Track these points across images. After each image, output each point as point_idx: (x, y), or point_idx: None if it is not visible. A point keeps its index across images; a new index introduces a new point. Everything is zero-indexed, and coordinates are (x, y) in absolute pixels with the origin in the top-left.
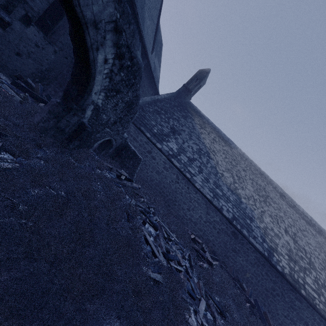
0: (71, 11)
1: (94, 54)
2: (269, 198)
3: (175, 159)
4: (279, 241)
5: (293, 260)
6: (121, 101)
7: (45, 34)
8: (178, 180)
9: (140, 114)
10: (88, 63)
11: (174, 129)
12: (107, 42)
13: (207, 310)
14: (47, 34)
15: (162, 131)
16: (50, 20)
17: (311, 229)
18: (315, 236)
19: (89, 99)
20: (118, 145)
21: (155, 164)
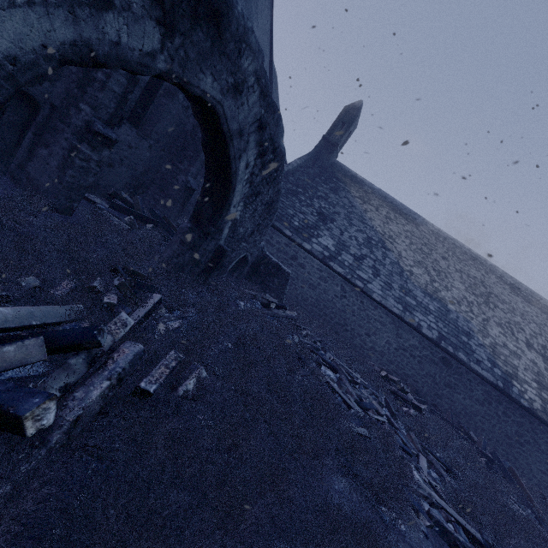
0: (214, 128)
1: (237, 163)
2: (492, 297)
3: (335, 262)
4: (519, 361)
5: (545, 387)
6: (261, 204)
7: (136, 127)
8: (345, 292)
9: None
10: (229, 176)
11: (324, 214)
12: (250, 144)
13: (430, 468)
14: (137, 127)
15: (306, 222)
16: (140, 107)
17: None
18: None
19: (227, 215)
20: (254, 260)
21: (306, 275)
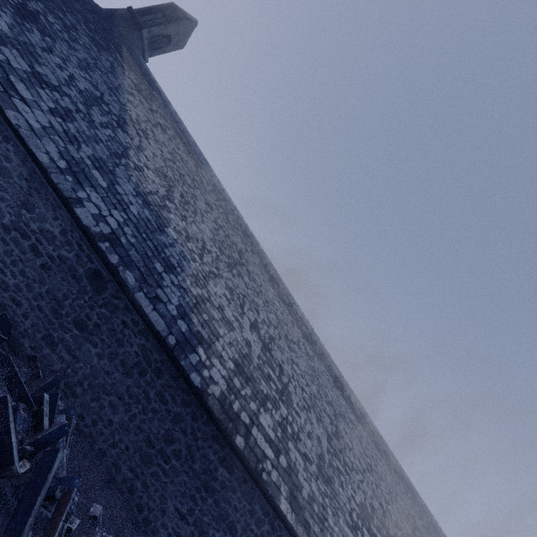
0: None
1: None
2: (243, 268)
3: None
4: (227, 332)
5: (245, 374)
6: None
7: None
8: None
9: None
10: None
11: (37, 19)
12: None
13: None
14: None
15: None
16: None
17: (309, 347)
18: (310, 357)
19: None
20: None
21: None
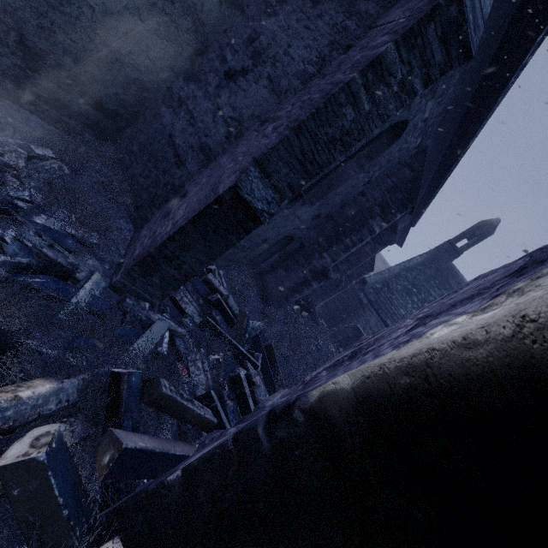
0: None
1: None
2: None
3: None
4: None
5: None
6: None
7: None
8: None
9: (386, 297)
10: None
11: None
12: None
13: None
14: None
15: None
16: None
17: None
18: None
19: None
20: None
21: None
